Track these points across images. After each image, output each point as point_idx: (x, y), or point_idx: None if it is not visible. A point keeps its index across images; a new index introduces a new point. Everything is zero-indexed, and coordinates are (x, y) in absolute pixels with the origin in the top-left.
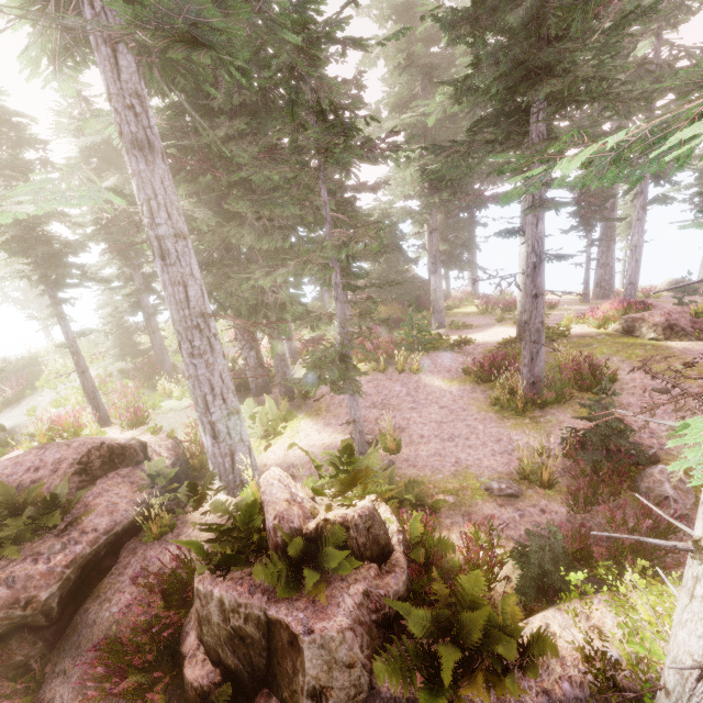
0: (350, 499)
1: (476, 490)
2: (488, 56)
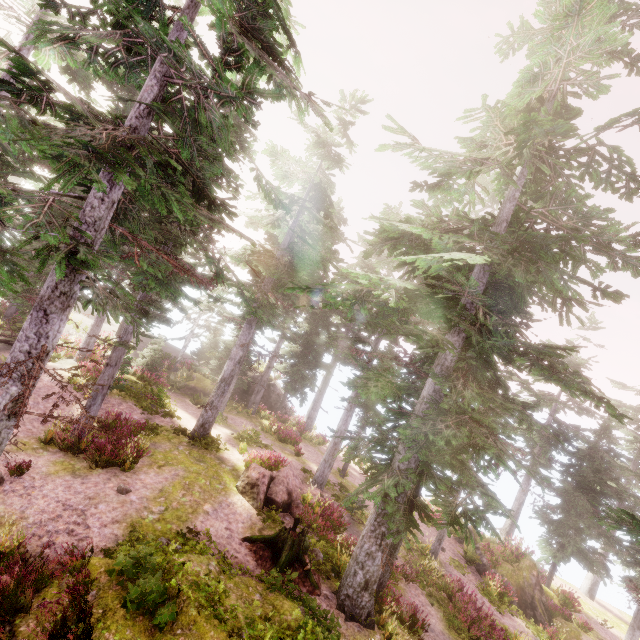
0: None
1: None
2: None
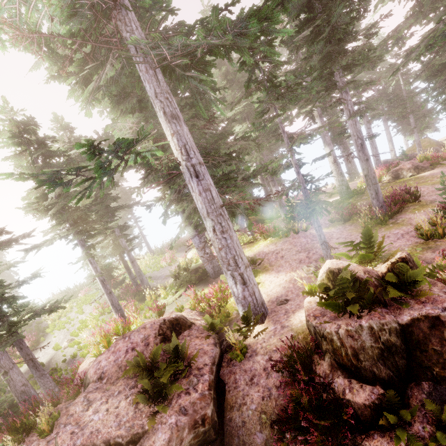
0: (378, 262)
1: (411, 253)
2: (317, 50)
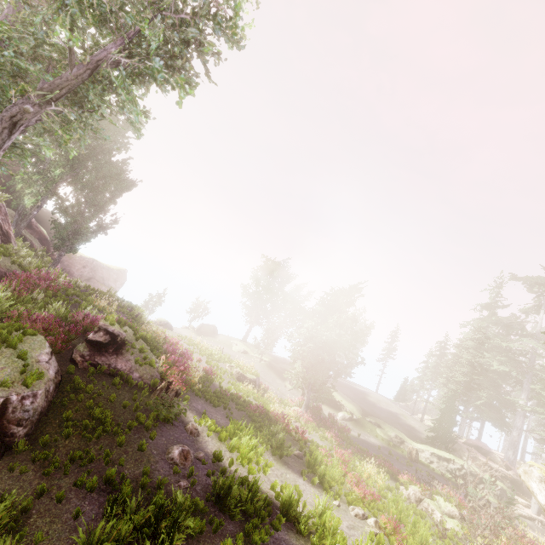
0: None
1: None
2: None
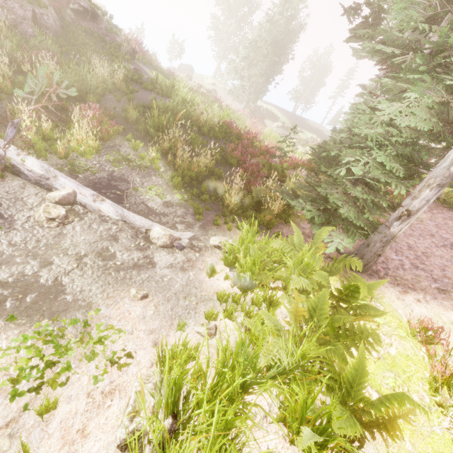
0: None
1: None
2: None
